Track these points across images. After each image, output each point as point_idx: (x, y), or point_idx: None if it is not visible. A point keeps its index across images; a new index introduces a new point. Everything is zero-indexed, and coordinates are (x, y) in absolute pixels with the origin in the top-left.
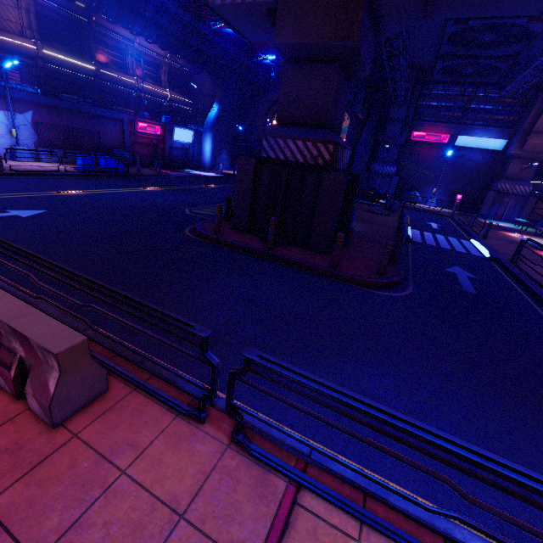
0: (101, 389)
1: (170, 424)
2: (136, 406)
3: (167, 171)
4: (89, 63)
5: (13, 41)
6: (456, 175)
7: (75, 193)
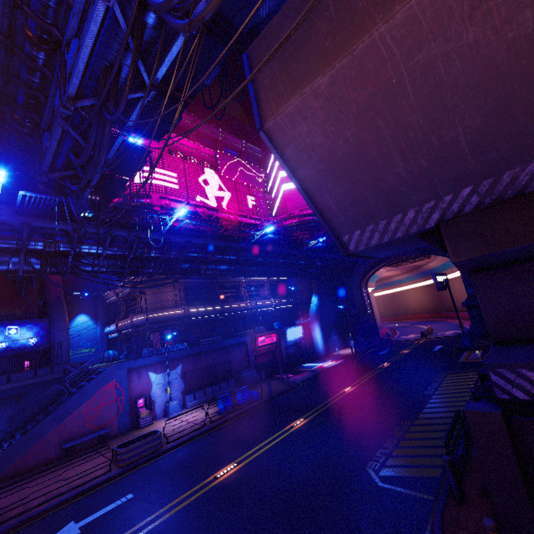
0: None
1: None
2: None
3: (290, 376)
4: (217, 305)
5: (170, 313)
6: None
7: (231, 473)
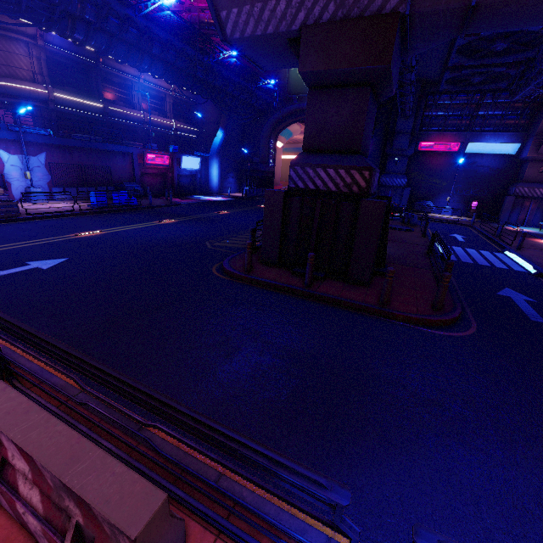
0: None
1: None
2: None
3: (177, 200)
4: (98, 101)
5: (25, 87)
6: (469, 182)
7: (92, 234)
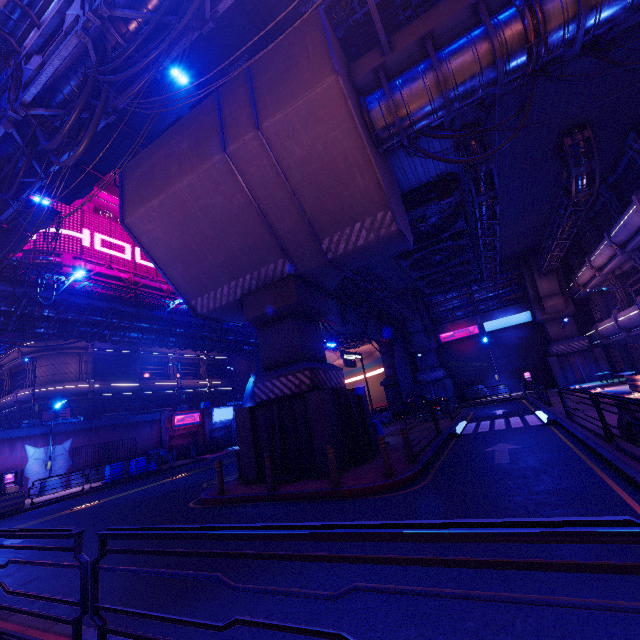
0: None
1: None
2: None
3: (207, 456)
4: (134, 381)
5: (70, 386)
6: (507, 355)
7: (88, 505)
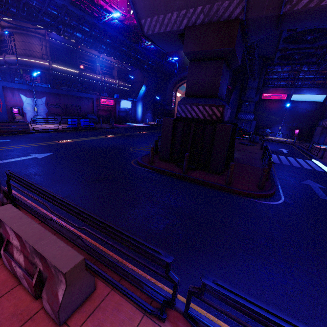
0: (90, 291)
1: (140, 322)
2: (114, 305)
3: (117, 125)
4: (76, 69)
5: (37, 61)
6: (293, 118)
7: (67, 141)
